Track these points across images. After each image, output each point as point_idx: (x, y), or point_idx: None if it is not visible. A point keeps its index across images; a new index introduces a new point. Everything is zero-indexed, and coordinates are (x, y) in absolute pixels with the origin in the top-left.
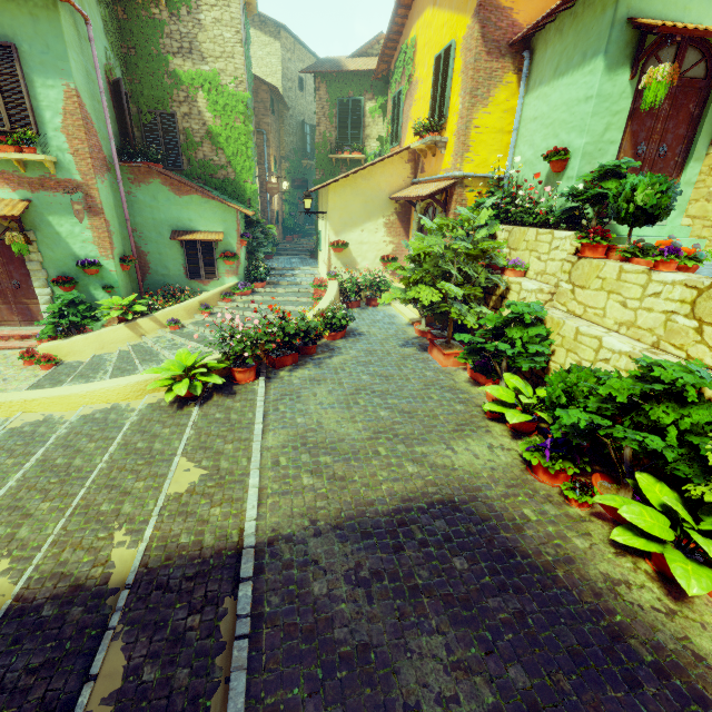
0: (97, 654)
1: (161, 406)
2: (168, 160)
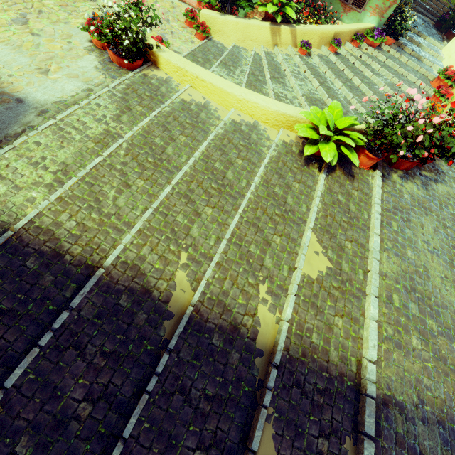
0: (256, 430)
1: (293, 151)
2: None
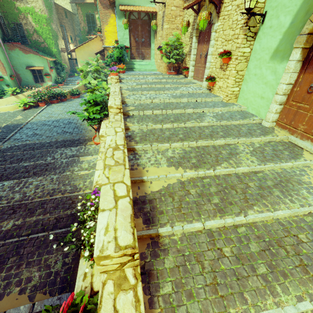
0: None
1: (19, 111)
2: (23, 41)
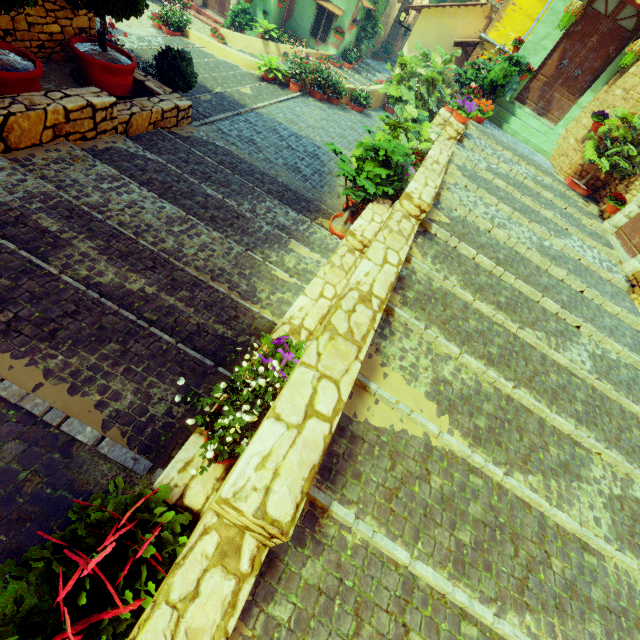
0: (205, 94)
1: (254, 76)
2: None
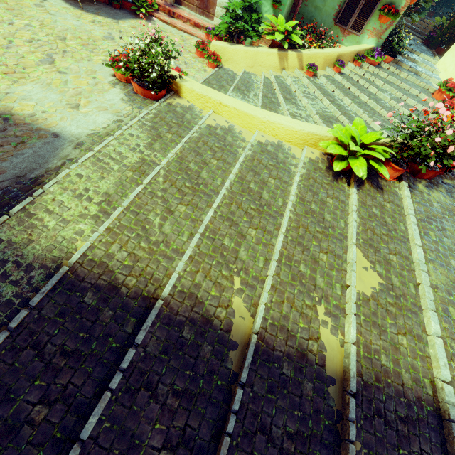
0: None
1: (320, 168)
2: None
